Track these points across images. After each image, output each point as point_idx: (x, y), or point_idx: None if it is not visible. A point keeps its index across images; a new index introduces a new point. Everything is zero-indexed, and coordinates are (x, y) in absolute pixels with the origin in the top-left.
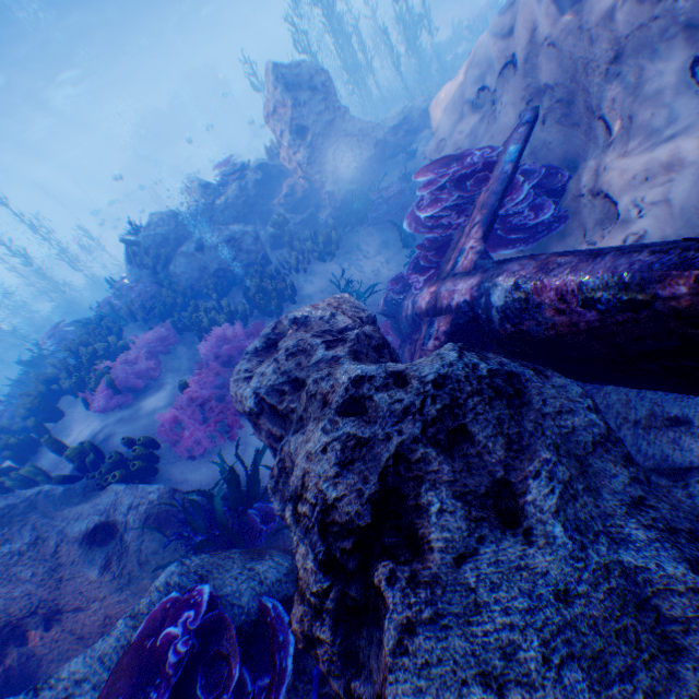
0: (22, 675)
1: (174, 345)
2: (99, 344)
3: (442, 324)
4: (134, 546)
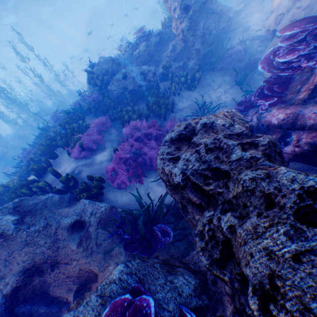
0: (40, 289)
1: (109, 128)
2: (74, 124)
3: (307, 138)
4: (93, 234)
